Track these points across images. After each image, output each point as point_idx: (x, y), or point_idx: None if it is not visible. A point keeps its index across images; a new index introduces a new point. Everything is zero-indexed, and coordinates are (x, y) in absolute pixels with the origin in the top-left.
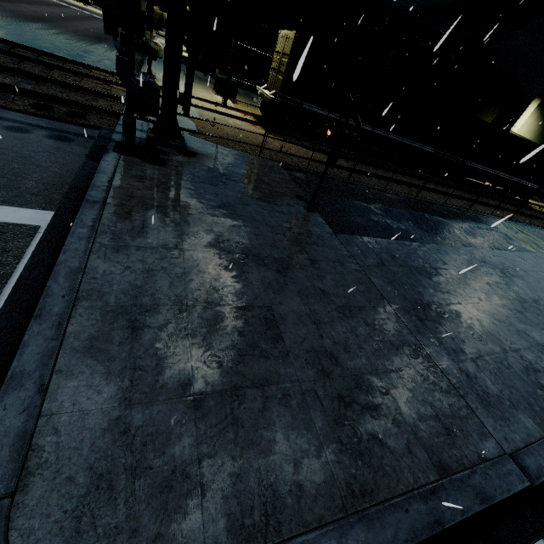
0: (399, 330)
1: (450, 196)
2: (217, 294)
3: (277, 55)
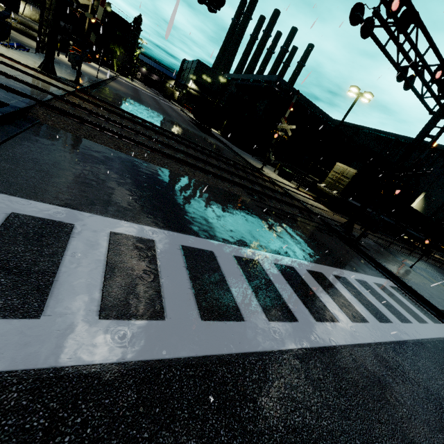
0: None
1: (413, 252)
2: None
3: (334, 173)
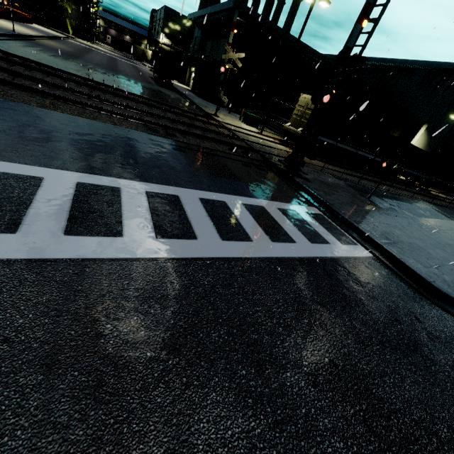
0: (453, 253)
1: (398, 189)
2: (399, 238)
3: (299, 107)
